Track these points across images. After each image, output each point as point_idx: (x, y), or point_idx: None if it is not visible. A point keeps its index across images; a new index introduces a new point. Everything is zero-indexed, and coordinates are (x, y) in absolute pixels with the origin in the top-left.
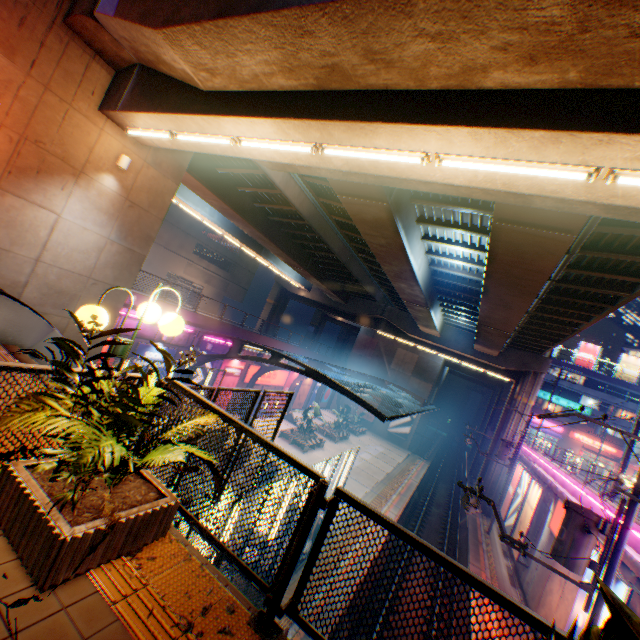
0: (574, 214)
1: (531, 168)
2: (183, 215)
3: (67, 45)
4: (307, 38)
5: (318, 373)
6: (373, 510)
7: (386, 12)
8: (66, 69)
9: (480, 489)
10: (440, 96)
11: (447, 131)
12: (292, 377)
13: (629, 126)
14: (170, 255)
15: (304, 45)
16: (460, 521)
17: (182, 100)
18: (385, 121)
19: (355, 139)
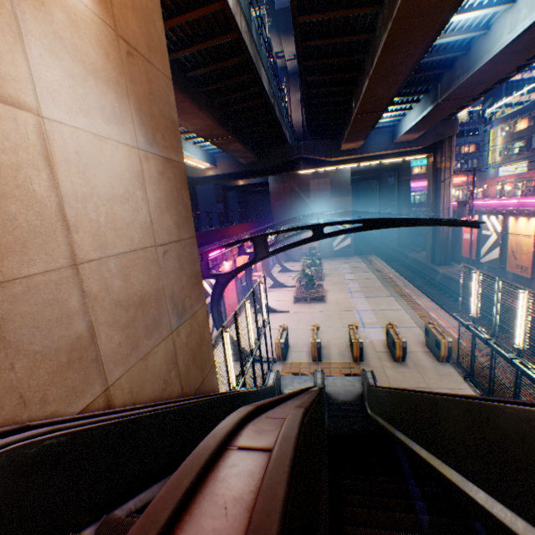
0: None
1: None
2: None
3: None
4: None
5: (379, 221)
6: None
7: None
8: None
9: None
10: None
11: None
12: None
13: None
14: None
15: None
16: (437, 279)
17: None
18: None
19: None
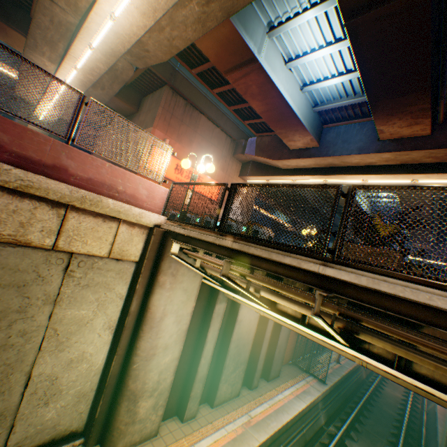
0: None
1: (394, 180)
2: None
3: (232, 162)
4: (324, 160)
5: None
6: None
7: (347, 157)
8: (232, 168)
9: None
10: (363, 167)
11: (367, 176)
12: None
13: (414, 172)
14: None
15: (322, 161)
16: None
17: (274, 172)
18: (348, 175)
19: (338, 178)
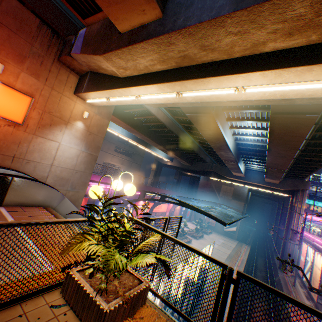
0: (317, 104)
1: (296, 85)
2: (108, 134)
3: (59, 69)
4: (171, 46)
5: (186, 203)
6: (262, 283)
7: (211, 27)
8: (59, 79)
9: (292, 261)
10: (241, 59)
11: (248, 75)
12: (169, 206)
13: None
14: (103, 153)
15: (170, 49)
16: (275, 279)
17: (111, 83)
18: (214, 76)
19: (198, 87)
